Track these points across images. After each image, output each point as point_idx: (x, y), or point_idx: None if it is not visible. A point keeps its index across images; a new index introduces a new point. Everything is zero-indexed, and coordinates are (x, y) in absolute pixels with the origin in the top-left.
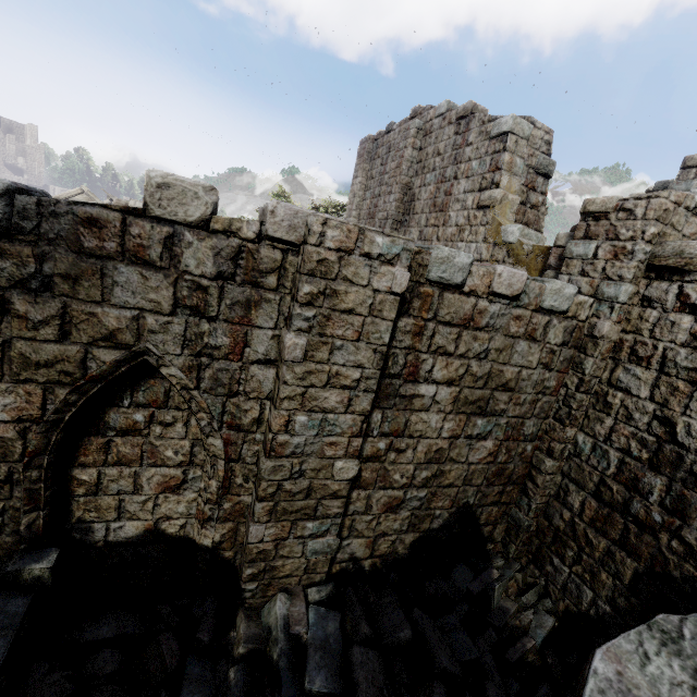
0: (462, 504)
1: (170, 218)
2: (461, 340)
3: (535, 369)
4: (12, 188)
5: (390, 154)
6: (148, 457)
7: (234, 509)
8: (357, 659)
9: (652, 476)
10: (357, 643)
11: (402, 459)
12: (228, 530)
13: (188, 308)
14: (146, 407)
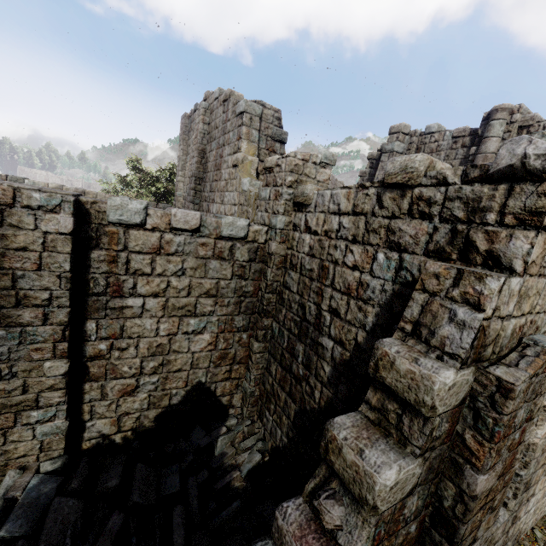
0: (195, 383)
1: None
2: (155, 263)
3: (231, 280)
4: None
5: None
6: None
7: None
8: (53, 507)
9: (299, 344)
10: (67, 496)
11: (126, 355)
12: None
13: None
14: None
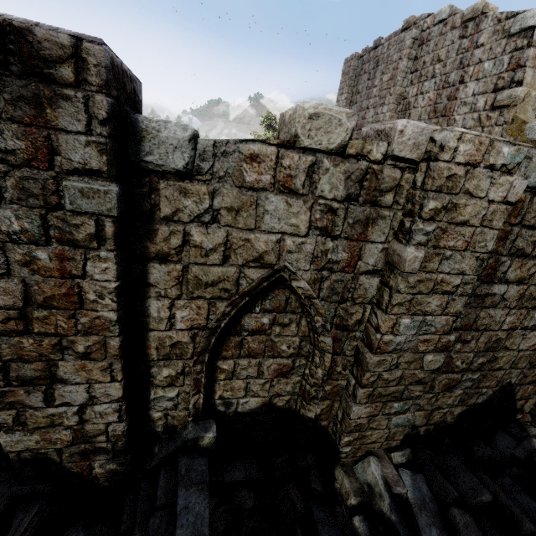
0: (505, 384)
1: (315, 147)
2: None
3: None
4: (196, 133)
5: (378, 68)
6: (269, 351)
7: (332, 390)
8: (460, 520)
9: None
10: (448, 503)
11: (465, 348)
12: (326, 406)
13: (319, 229)
14: (271, 312)
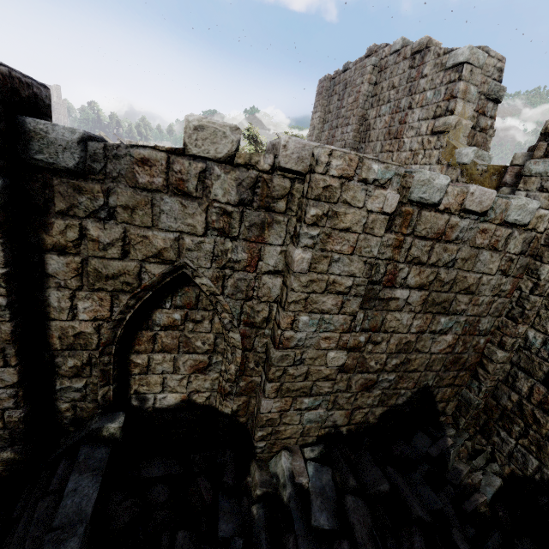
0: (422, 386)
1: (203, 155)
2: (433, 251)
3: (494, 275)
4: (85, 137)
5: (346, 90)
6: (183, 347)
7: (247, 386)
8: (350, 505)
9: None
10: (347, 492)
11: (377, 349)
12: (242, 402)
13: (216, 230)
14: (182, 309)
